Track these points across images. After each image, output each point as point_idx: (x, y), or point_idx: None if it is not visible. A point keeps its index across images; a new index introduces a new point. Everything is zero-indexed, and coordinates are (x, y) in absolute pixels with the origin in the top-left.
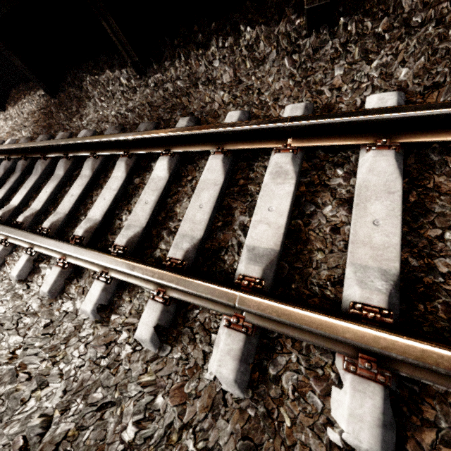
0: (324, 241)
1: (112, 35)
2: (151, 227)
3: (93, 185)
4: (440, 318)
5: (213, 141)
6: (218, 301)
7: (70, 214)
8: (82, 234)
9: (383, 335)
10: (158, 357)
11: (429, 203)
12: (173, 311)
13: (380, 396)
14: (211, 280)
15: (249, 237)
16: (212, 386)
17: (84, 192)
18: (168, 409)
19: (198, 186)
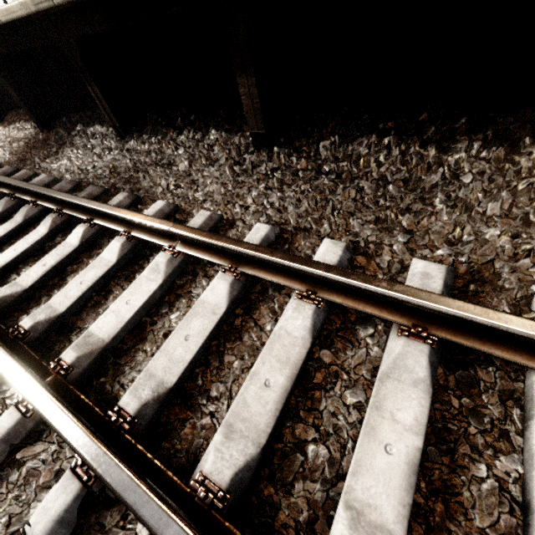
0: (154, 344)
1: (96, 99)
2: (37, 290)
3: (20, 232)
4: (178, 436)
5: (127, 224)
6: (5, 376)
7: None
8: None
9: (86, 434)
10: None
11: (244, 331)
12: None
13: (75, 494)
14: (34, 356)
15: (95, 324)
16: None
17: (6, 237)
18: None
19: (93, 262)
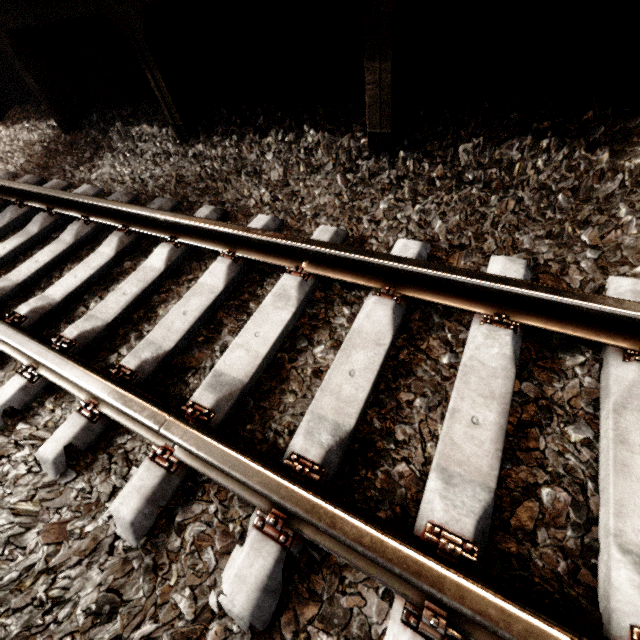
0: (302, 383)
1: (156, 90)
2: (120, 325)
3: (71, 256)
4: (373, 487)
5: (227, 242)
6: (143, 422)
7: (23, 285)
8: (27, 313)
9: (287, 484)
10: (55, 484)
11: (415, 365)
12: (99, 431)
13: (274, 557)
14: (156, 400)
15: (221, 361)
16: (104, 528)
17: (55, 262)
18: (37, 549)
19: (192, 289)
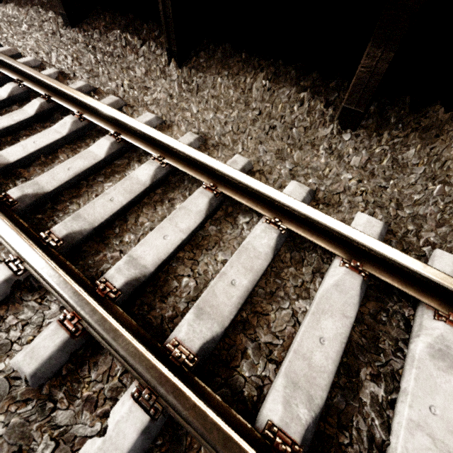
0: None
1: None
2: None
3: None
4: None
5: None
6: None
7: None
8: None
9: None
10: None
11: None
12: None
13: None
14: None
15: None
16: None
17: None
18: None
19: None
